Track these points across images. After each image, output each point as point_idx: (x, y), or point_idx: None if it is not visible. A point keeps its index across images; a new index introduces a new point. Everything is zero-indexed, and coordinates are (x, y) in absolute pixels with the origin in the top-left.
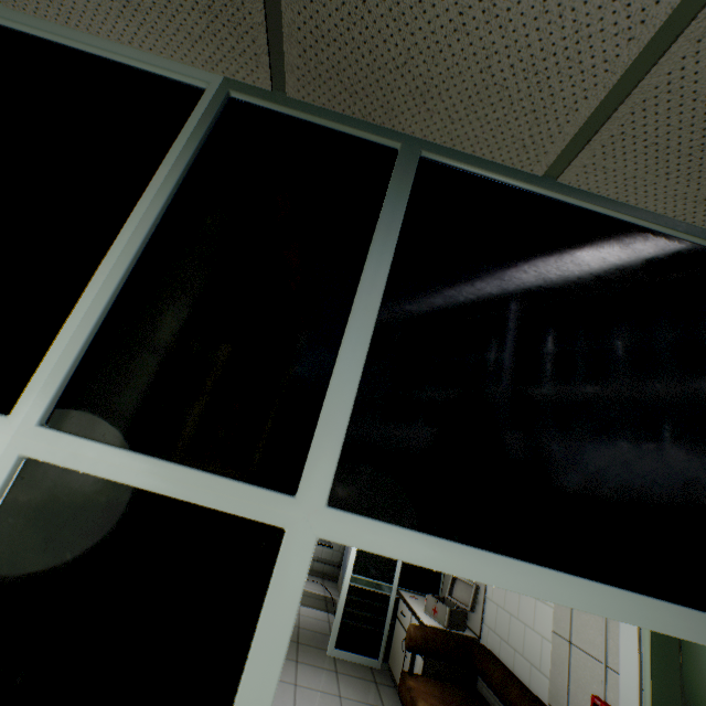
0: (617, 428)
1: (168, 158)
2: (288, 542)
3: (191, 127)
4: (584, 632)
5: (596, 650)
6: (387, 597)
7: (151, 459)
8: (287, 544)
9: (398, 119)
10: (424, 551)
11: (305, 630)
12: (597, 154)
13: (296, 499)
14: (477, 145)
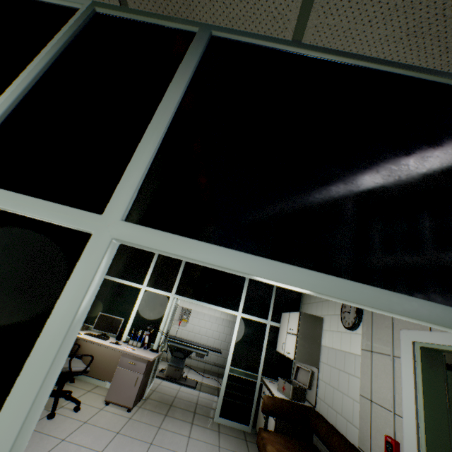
0: (336, 181)
1: (52, 41)
2: (92, 239)
3: (69, 26)
4: (379, 392)
5: (387, 403)
6: (254, 383)
7: (13, 193)
8: (92, 241)
9: (195, 12)
10: (184, 247)
11: (200, 406)
12: (320, 15)
13: (102, 216)
14: (246, 22)
